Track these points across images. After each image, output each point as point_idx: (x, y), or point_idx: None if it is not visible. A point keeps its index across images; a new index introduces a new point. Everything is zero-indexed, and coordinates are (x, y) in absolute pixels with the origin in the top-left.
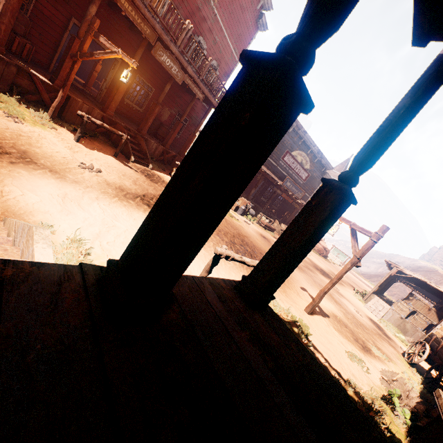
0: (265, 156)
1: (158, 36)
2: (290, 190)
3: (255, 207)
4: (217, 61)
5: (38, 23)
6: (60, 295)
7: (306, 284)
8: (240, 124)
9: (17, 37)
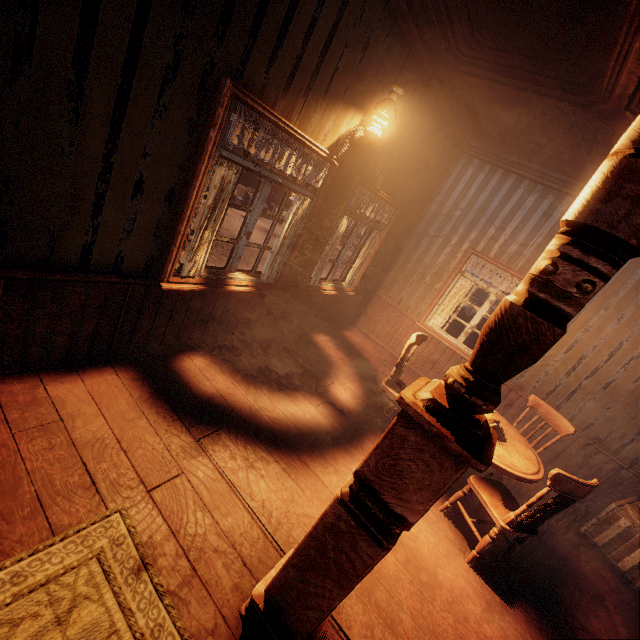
0: None
1: None
2: None
3: (269, 198)
4: None
5: None
6: None
7: None
8: None
9: None
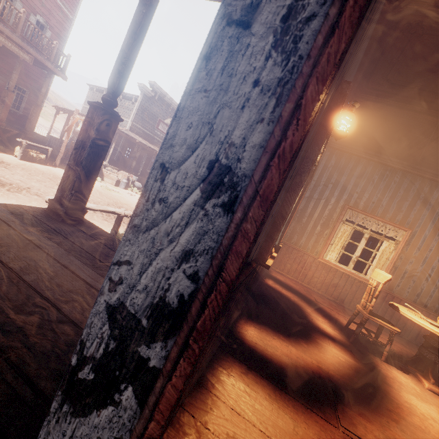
0: None
1: None
2: None
3: (141, 180)
4: (42, 17)
5: None
6: None
7: None
8: None
9: None
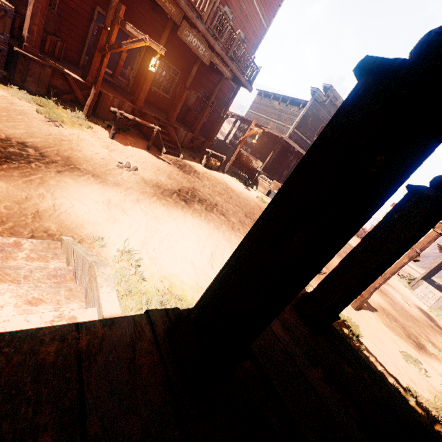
0: (385, 199)
1: (183, 14)
2: None
3: None
4: (243, 33)
5: (65, 18)
6: (136, 361)
7: None
8: (368, 171)
9: (48, 35)
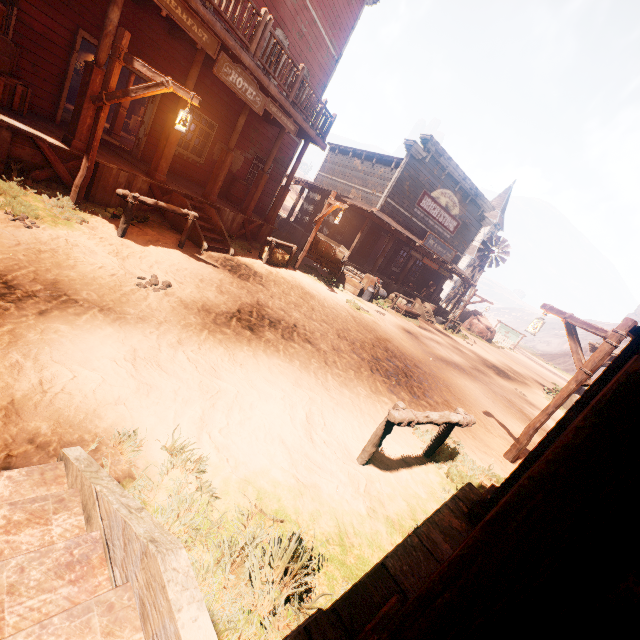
0: None
1: (220, 43)
2: (434, 252)
3: (384, 283)
4: (306, 66)
5: (28, 47)
6: None
7: (487, 403)
8: None
9: (0, 77)
